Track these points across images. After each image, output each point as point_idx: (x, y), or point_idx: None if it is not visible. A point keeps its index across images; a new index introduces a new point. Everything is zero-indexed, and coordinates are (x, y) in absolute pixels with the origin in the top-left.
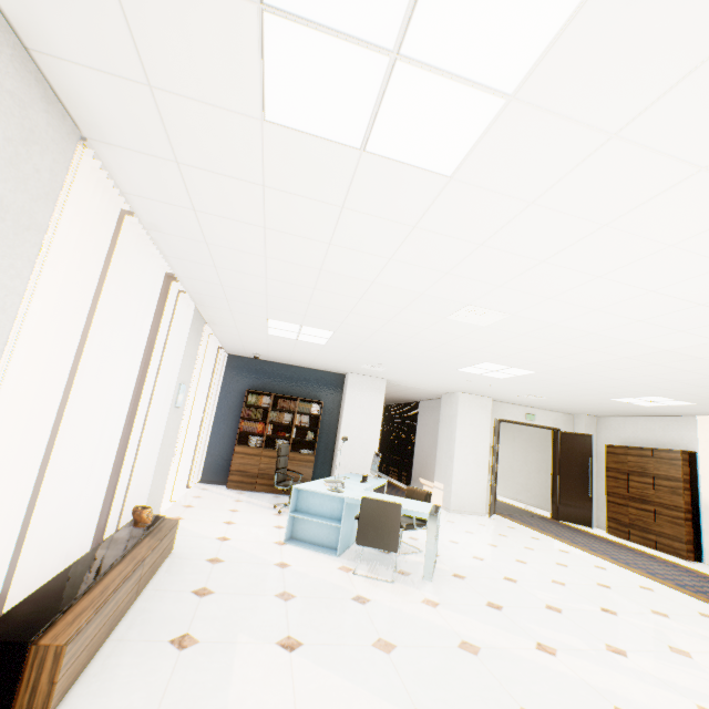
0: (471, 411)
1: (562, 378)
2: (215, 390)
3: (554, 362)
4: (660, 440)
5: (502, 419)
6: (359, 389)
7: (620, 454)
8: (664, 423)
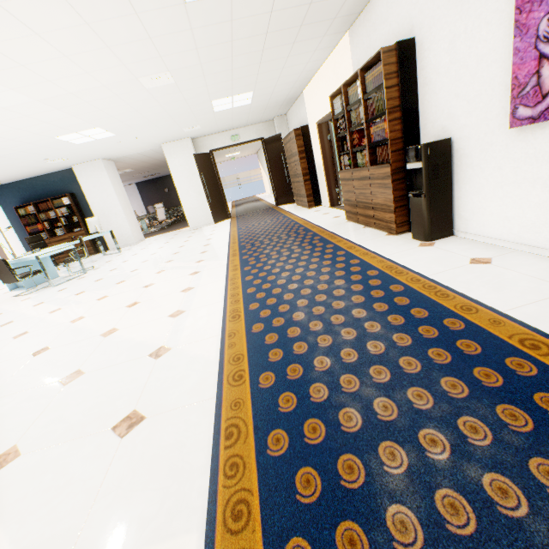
0: (177, 156)
1: (125, 122)
2: (4, 214)
3: (66, 124)
4: (300, 122)
5: (212, 150)
6: (86, 175)
7: (286, 144)
8: (298, 106)
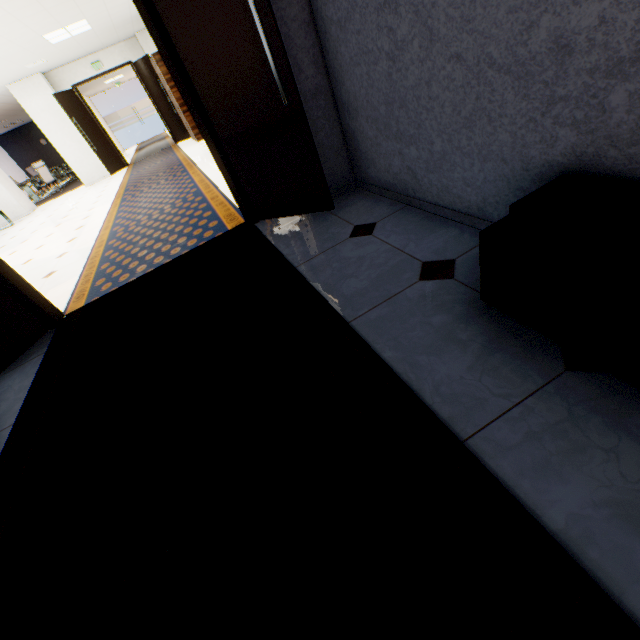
0: (33, 99)
1: None
2: None
3: None
4: None
5: (75, 85)
6: None
7: (156, 70)
8: None
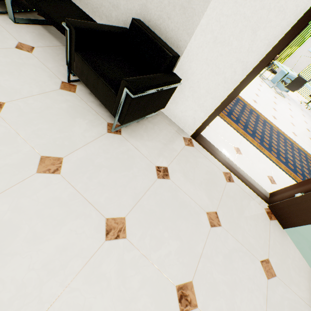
0: None
1: None
2: None
3: None
4: None
5: None
6: None
7: None
8: None
